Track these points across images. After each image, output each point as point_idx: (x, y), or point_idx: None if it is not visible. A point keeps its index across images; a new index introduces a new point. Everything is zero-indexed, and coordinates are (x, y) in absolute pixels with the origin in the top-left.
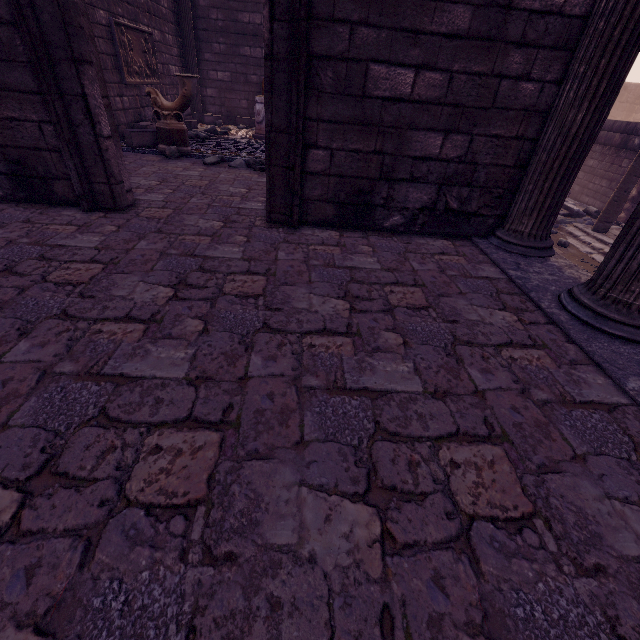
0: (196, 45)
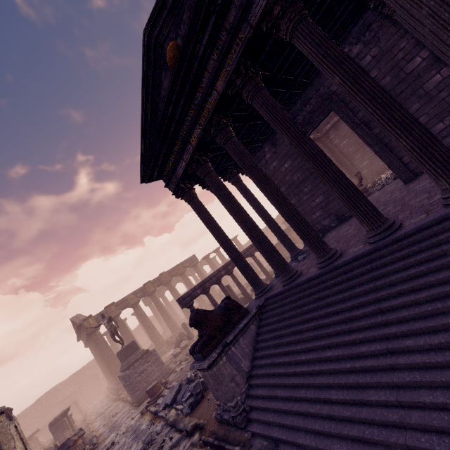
0: (350, 163)
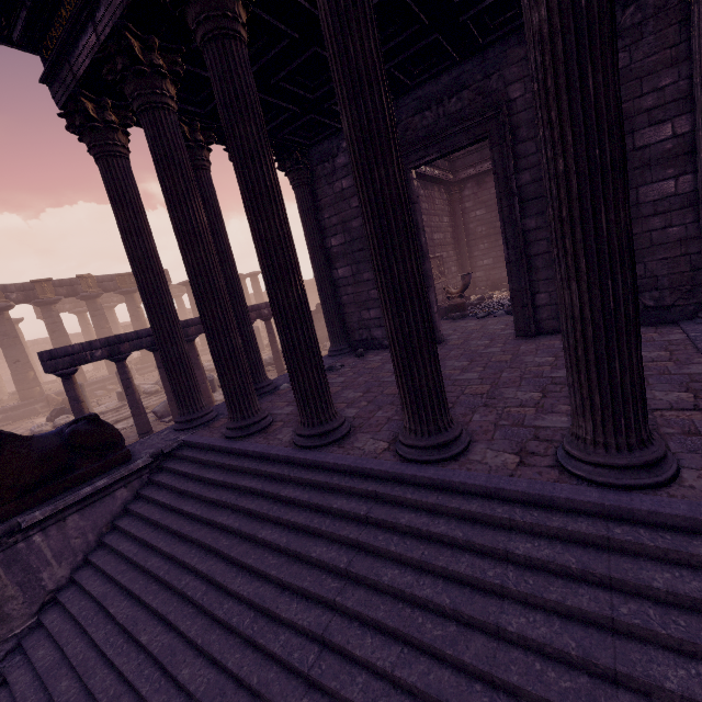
0: (468, 250)
